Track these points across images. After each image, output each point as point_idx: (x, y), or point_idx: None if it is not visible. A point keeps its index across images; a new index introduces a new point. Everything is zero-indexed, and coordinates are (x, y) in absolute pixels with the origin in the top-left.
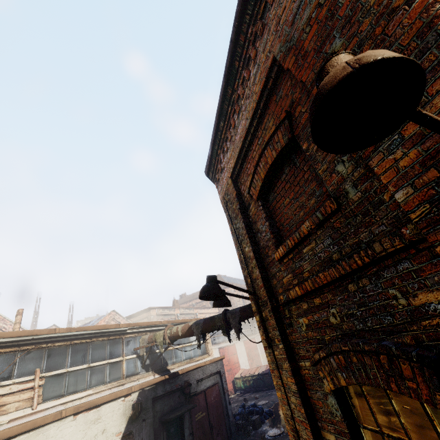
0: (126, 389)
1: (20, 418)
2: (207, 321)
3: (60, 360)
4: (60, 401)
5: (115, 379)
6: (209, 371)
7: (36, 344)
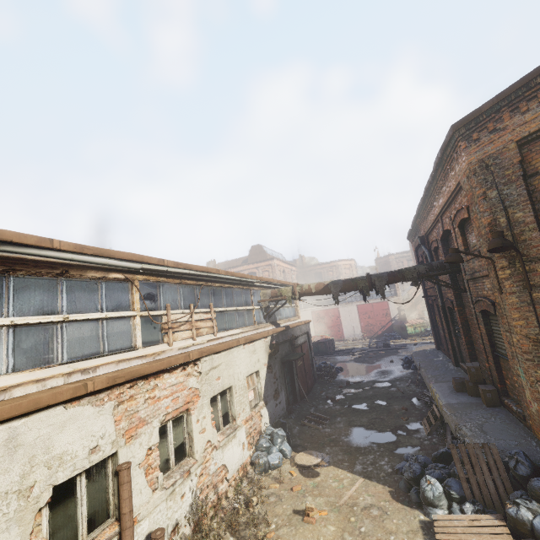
0: (266, 332)
1: (211, 340)
2: (348, 282)
3: (220, 300)
4: (227, 333)
5: (251, 324)
6: (303, 330)
7: (205, 282)
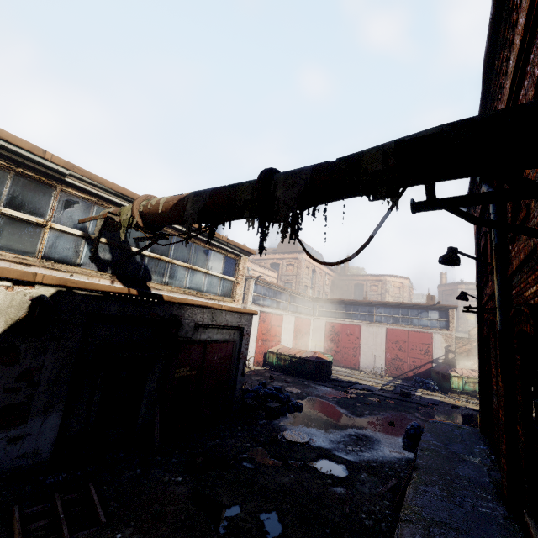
0: (17, 269)
1: None
2: (222, 189)
3: None
4: None
5: (11, 249)
6: (223, 320)
7: None
